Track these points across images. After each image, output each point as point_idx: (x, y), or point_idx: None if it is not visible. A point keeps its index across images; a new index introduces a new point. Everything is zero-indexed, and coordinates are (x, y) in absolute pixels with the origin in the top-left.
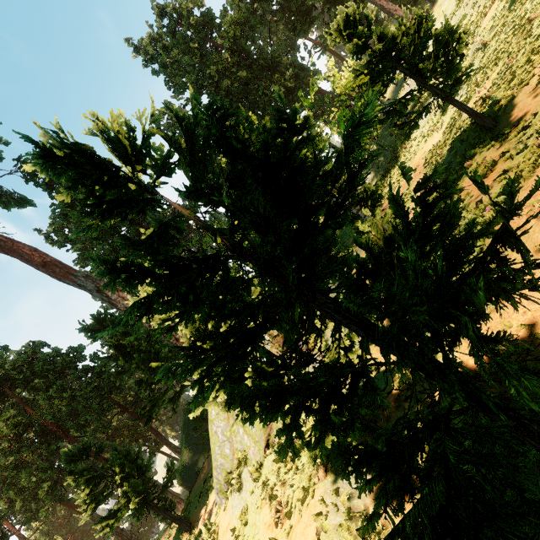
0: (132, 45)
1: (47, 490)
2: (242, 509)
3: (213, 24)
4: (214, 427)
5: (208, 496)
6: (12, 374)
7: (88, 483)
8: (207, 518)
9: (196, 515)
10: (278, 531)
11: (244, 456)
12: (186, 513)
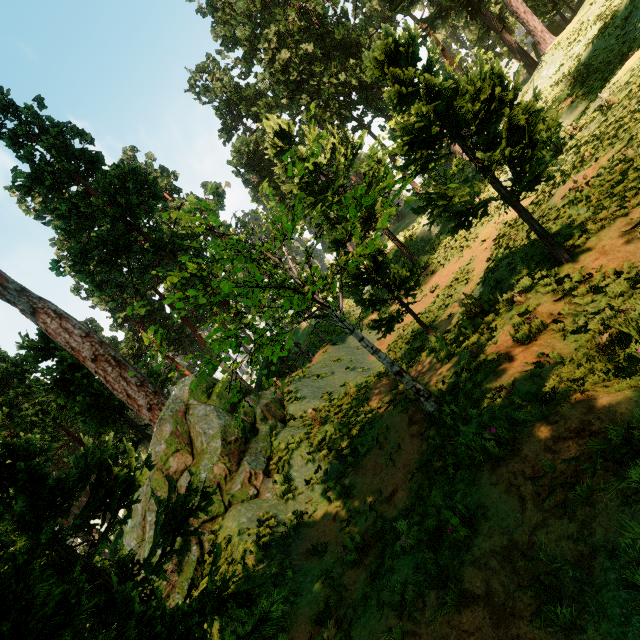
0: None
1: None
2: None
3: None
4: (125, 542)
5: None
6: None
7: None
8: None
9: None
10: None
11: None
12: None
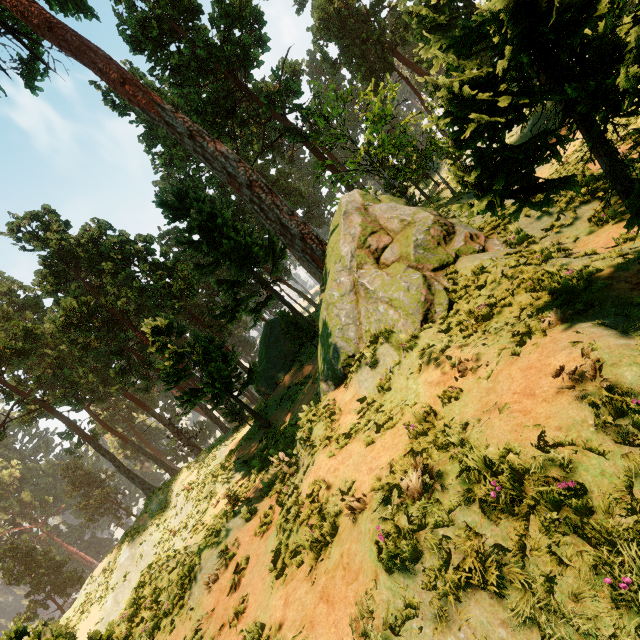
0: None
1: (118, 372)
2: (380, 379)
3: None
4: (336, 310)
5: (293, 400)
6: (76, 252)
7: (171, 356)
8: (292, 416)
9: (276, 416)
10: (458, 384)
11: (389, 329)
12: (263, 413)
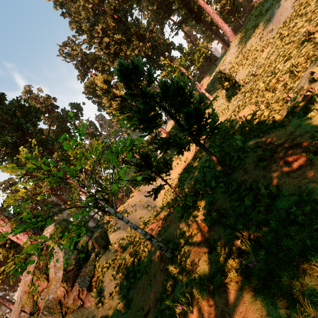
0: None
1: None
2: None
3: None
4: None
5: None
6: None
7: None
8: None
9: None
10: None
11: None
12: None
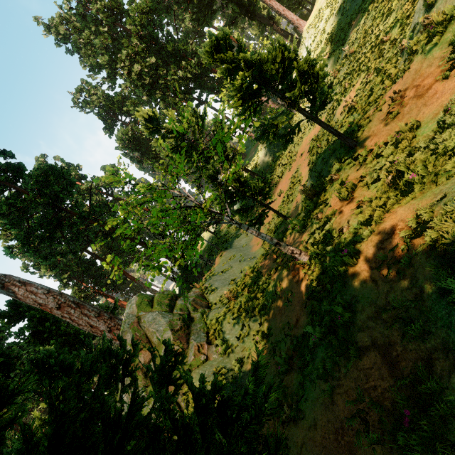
0: (42, 24)
1: None
2: None
3: (121, 9)
4: None
5: None
6: None
7: None
8: None
9: None
10: None
11: None
12: None
